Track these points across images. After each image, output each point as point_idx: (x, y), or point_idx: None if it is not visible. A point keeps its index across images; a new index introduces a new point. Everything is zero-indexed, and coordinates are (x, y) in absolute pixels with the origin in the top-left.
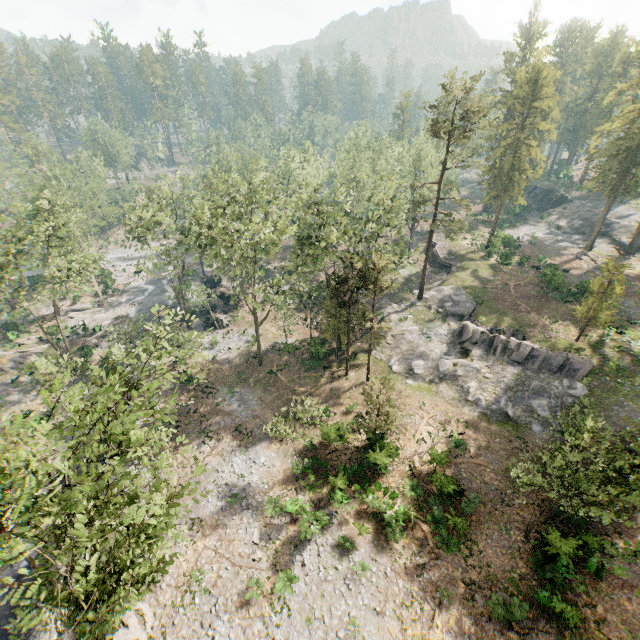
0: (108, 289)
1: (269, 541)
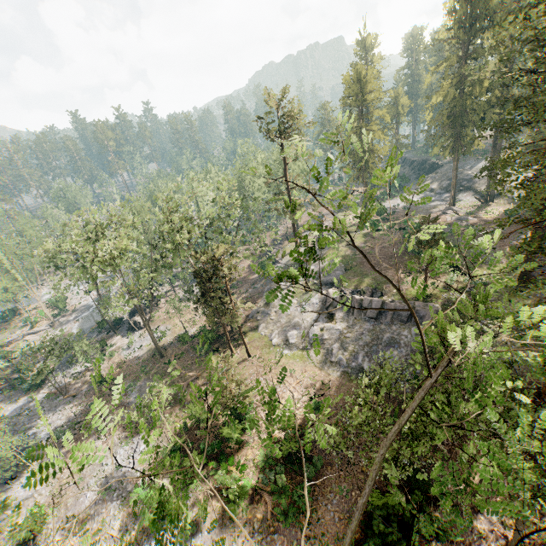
0: (61, 311)
1: (125, 532)
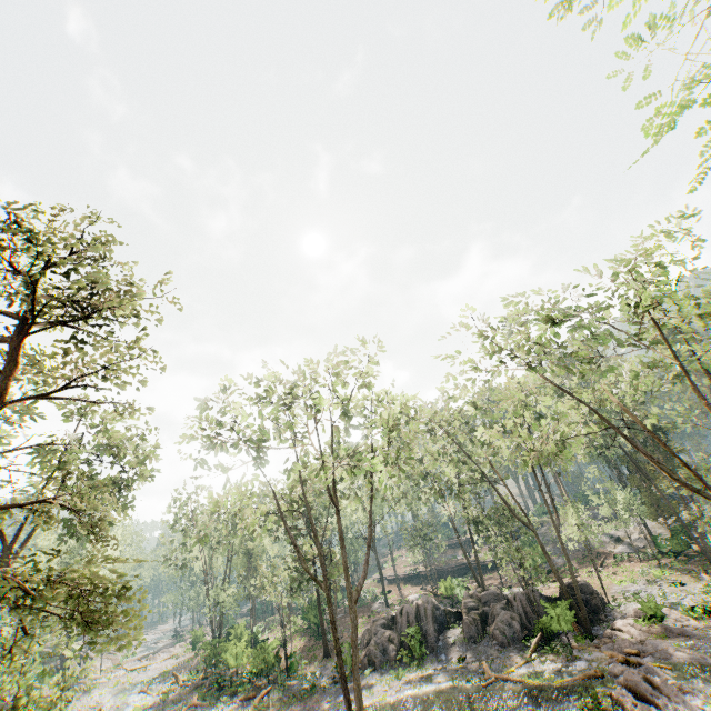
0: None
1: None
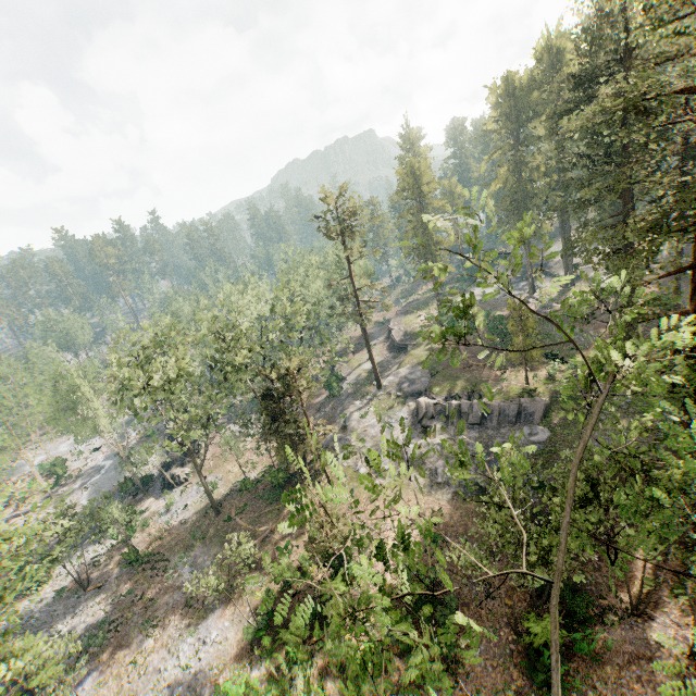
0: (60, 479)
1: None
